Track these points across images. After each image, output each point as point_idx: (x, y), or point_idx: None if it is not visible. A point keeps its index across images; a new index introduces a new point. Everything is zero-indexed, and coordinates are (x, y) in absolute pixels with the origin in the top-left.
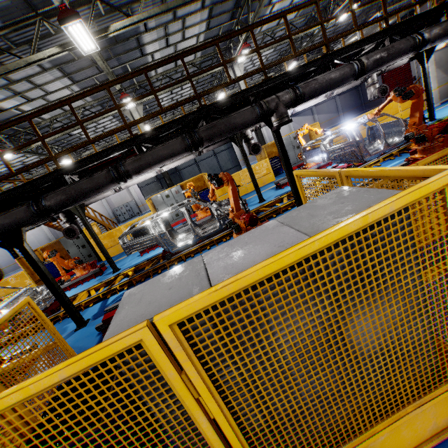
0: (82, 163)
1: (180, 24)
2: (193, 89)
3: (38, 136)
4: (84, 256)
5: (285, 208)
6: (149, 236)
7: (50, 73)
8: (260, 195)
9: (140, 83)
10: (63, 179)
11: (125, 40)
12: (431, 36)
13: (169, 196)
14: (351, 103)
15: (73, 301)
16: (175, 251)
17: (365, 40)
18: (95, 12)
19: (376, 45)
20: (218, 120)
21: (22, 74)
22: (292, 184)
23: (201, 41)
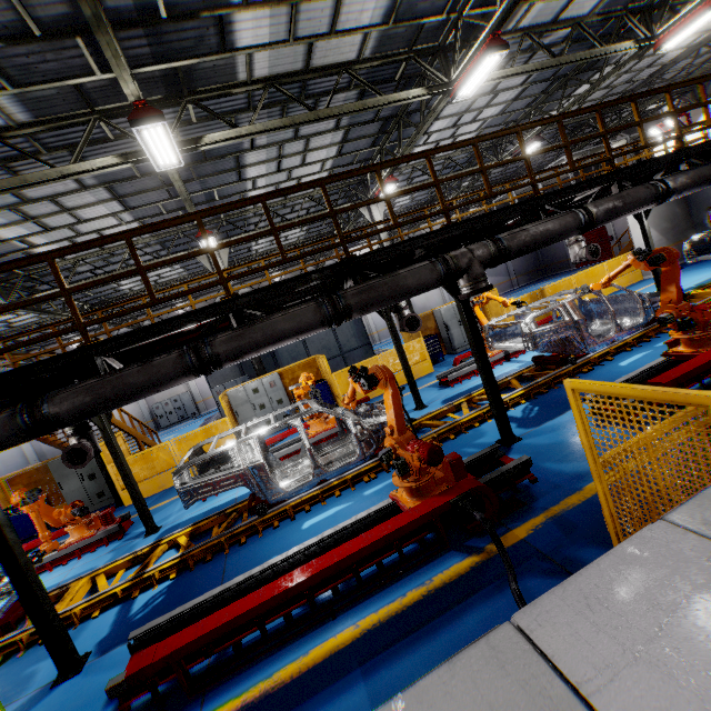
0: (132, 337)
1: (302, 145)
2: (337, 231)
3: (60, 287)
4: (89, 495)
5: (468, 423)
6: (232, 470)
7: (91, 192)
8: (417, 397)
9: (228, 217)
10: (91, 364)
11: (219, 158)
12: (677, 185)
13: (258, 390)
14: (527, 265)
15: (56, 600)
16: (277, 500)
17: (585, 184)
18: (183, 116)
19: (601, 191)
20: (378, 279)
21: (46, 191)
22: (489, 386)
23: (327, 169)
